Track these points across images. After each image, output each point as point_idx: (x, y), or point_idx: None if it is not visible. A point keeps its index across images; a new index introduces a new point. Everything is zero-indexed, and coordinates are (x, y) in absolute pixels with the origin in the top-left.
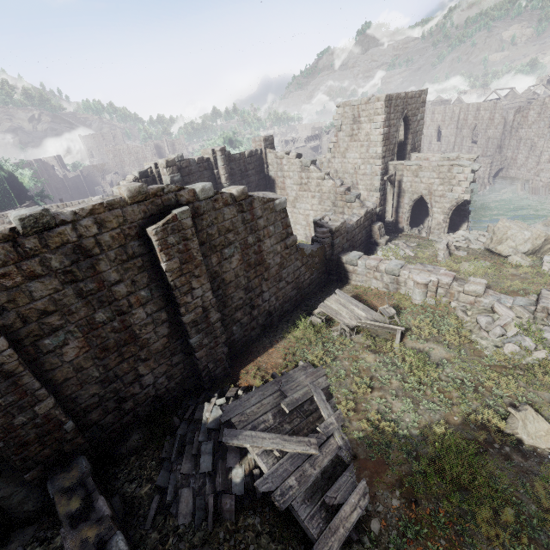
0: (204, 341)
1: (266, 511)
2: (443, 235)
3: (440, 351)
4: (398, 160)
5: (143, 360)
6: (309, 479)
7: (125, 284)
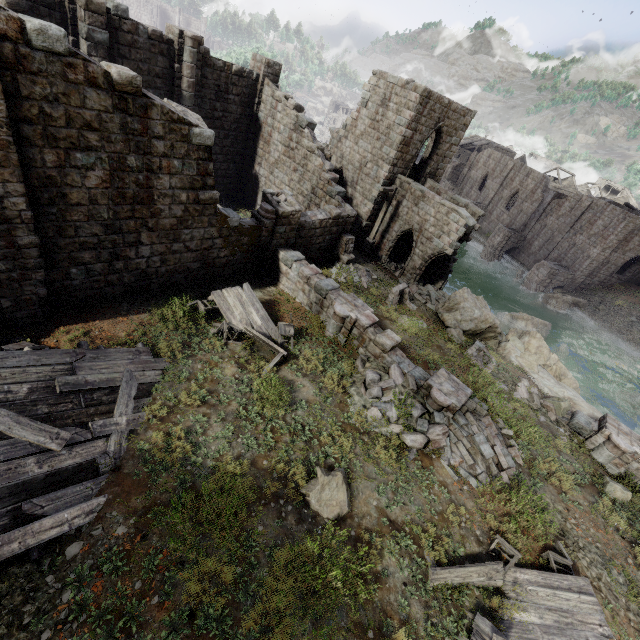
0: None
1: None
2: (413, 282)
3: (308, 391)
4: (413, 179)
5: None
6: (19, 477)
7: None
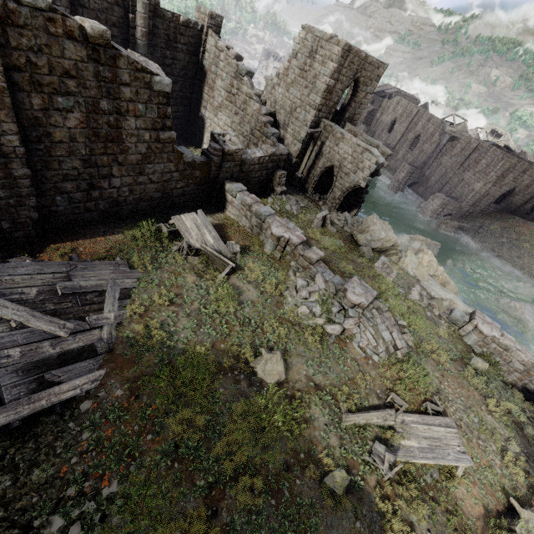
0: None
1: None
2: (333, 210)
3: (253, 294)
4: (335, 123)
5: None
6: (39, 356)
7: None
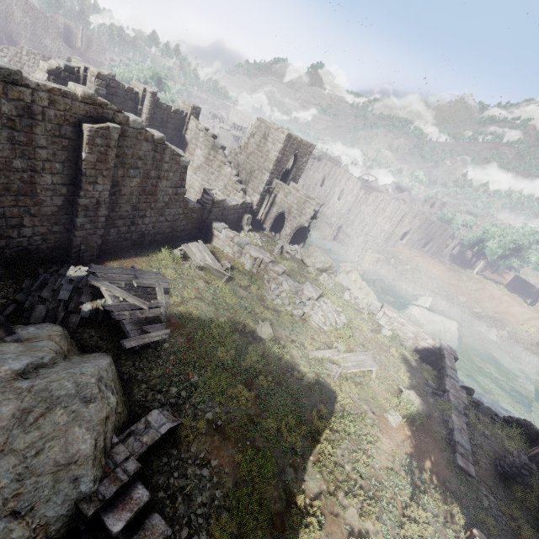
0: (87, 226)
1: (101, 329)
2: (286, 243)
3: (244, 294)
4: (282, 181)
5: (32, 215)
6: (137, 317)
7: (47, 151)
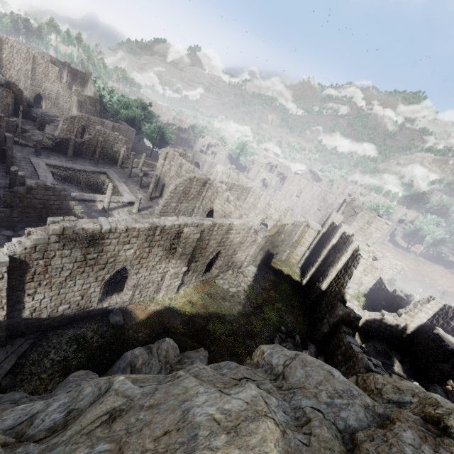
0: None
1: None
2: None
3: None
4: None
5: None
6: None
7: None
